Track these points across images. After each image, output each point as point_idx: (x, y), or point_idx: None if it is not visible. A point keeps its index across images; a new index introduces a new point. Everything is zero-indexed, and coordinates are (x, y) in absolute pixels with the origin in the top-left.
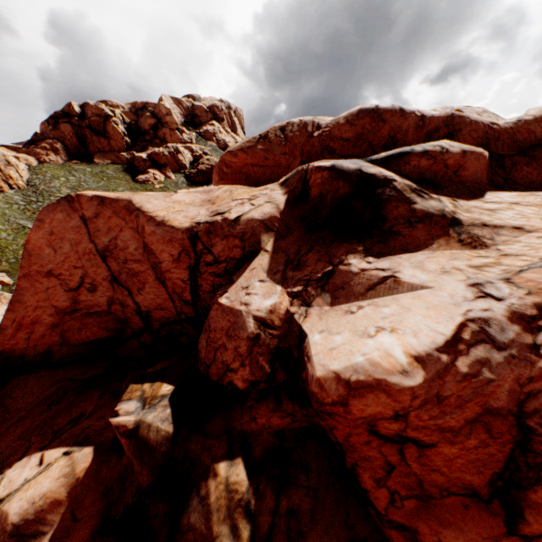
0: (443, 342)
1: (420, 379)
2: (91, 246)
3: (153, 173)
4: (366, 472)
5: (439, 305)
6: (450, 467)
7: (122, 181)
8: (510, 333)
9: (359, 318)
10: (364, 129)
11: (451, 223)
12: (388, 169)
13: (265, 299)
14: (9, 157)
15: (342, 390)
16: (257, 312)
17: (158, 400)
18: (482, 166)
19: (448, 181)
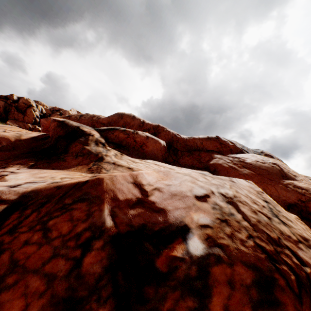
0: None
1: None
2: None
3: None
4: None
5: None
6: None
7: None
8: None
9: None
10: (113, 120)
11: (98, 159)
12: (101, 134)
13: None
14: None
15: None
16: None
17: None
18: (157, 147)
19: (136, 150)
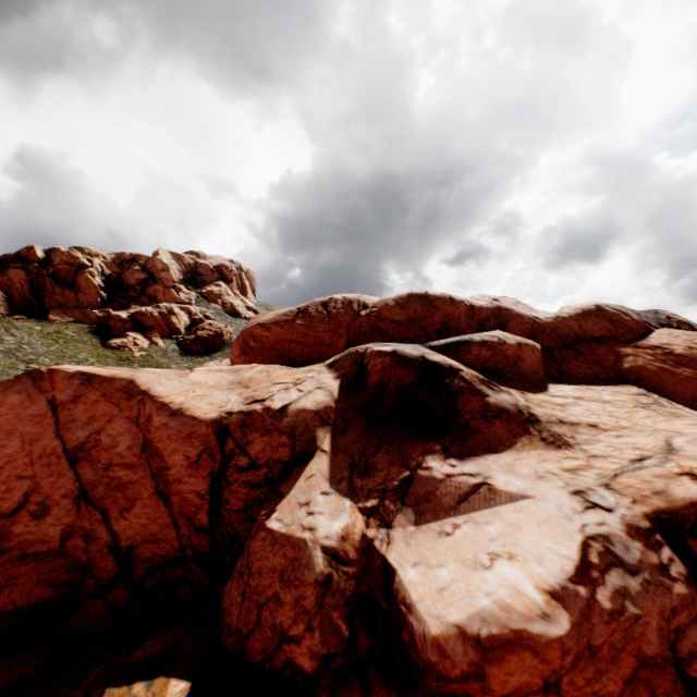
0: (573, 569)
1: (567, 624)
2: (55, 444)
3: (134, 336)
4: None
5: (551, 519)
6: None
7: (86, 345)
8: (634, 551)
9: (460, 540)
10: (416, 313)
11: (529, 418)
12: (450, 357)
13: (334, 519)
14: None
15: (473, 654)
16: (325, 540)
17: None
18: (538, 358)
19: (509, 372)
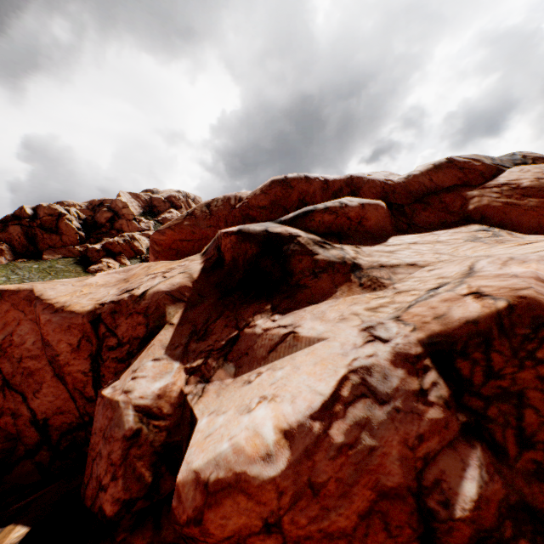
0: (320, 405)
1: (283, 464)
2: None
3: (107, 261)
4: None
5: (328, 357)
6: None
7: (72, 273)
8: (394, 379)
9: (252, 387)
10: (277, 196)
11: (352, 268)
12: (296, 227)
13: (155, 381)
14: None
15: (199, 499)
16: (139, 400)
17: None
18: (382, 215)
19: (355, 231)
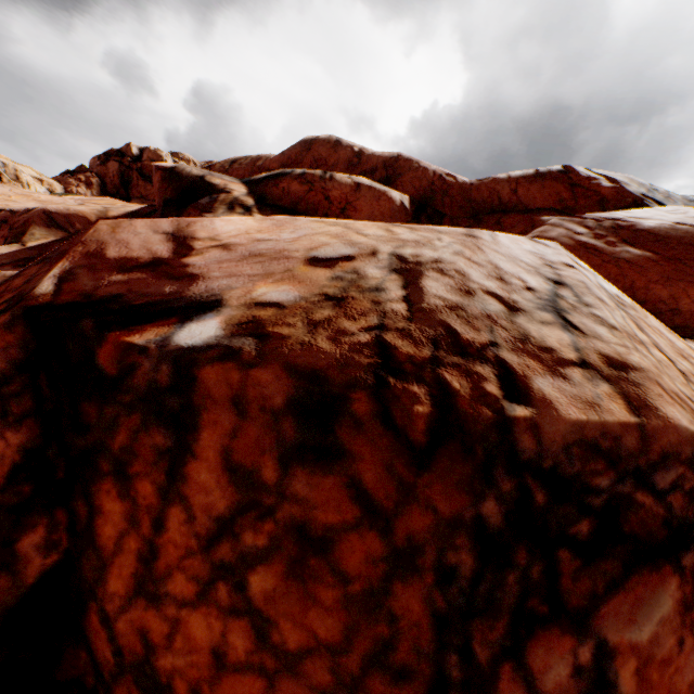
0: None
1: None
2: None
3: None
4: None
5: None
6: None
7: None
8: None
9: None
10: (290, 158)
11: None
12: (254, 190)
13: None
14: (23, 173)
15: None
16: None
17: None
18: (383, 209)
19: None
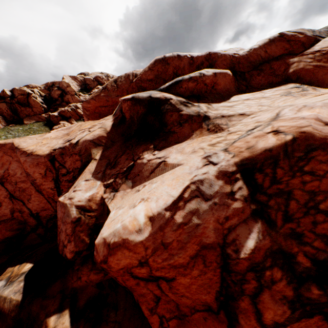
0: (171, 202)
1: (147, 234)
2: None
3: (63, 123)
4: (143, 305)
5: (181, 175)
6: (190, 291)
7: (43, 132)
8: (216, 187)
9: (139, 194)
10: (158, 71)
11: (204, 119)
12: (170, 93)
13: (86, 192)
14: None
15: (106, 251)
16: (78, 203)
17: (18, 277)
18: (228, 80)
19: (209, 94)
